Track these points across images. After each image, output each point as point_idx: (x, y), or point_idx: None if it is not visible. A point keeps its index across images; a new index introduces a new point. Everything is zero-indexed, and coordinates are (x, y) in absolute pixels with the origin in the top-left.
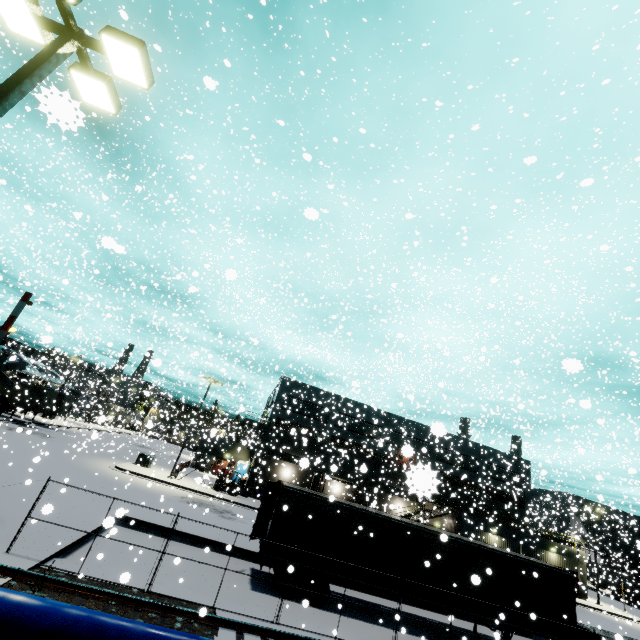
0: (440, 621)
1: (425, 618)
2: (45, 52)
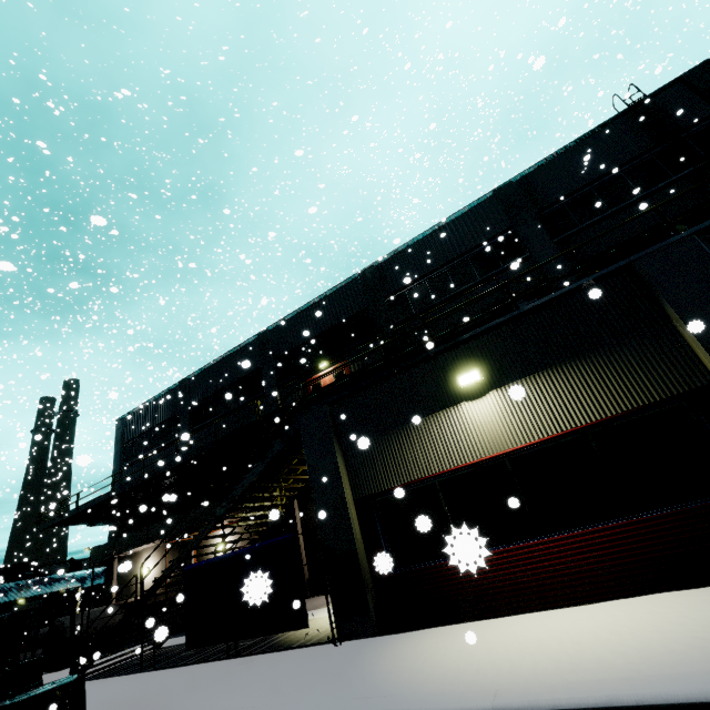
0: None
1: None
2: None
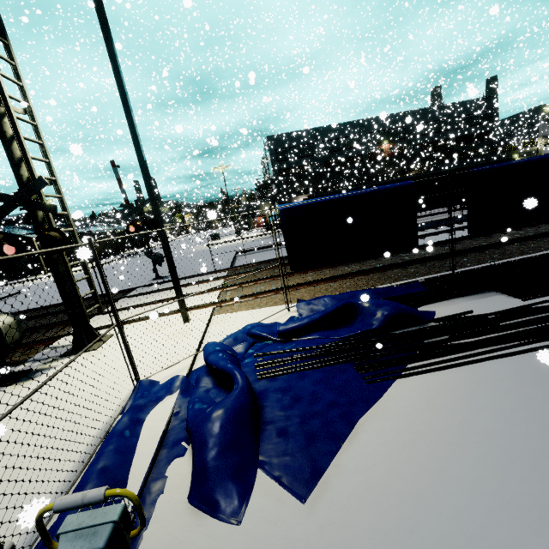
0: (428, 221)
1: (419, 223)
2: None
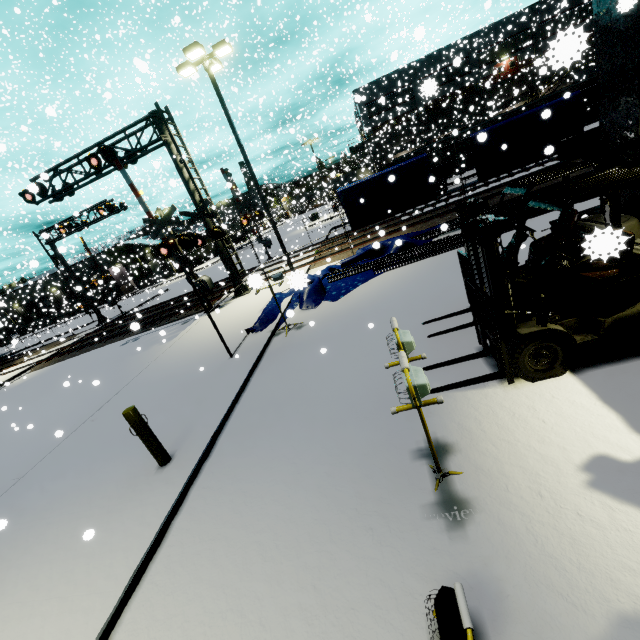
0: None
1: None
2: (211, 78)
